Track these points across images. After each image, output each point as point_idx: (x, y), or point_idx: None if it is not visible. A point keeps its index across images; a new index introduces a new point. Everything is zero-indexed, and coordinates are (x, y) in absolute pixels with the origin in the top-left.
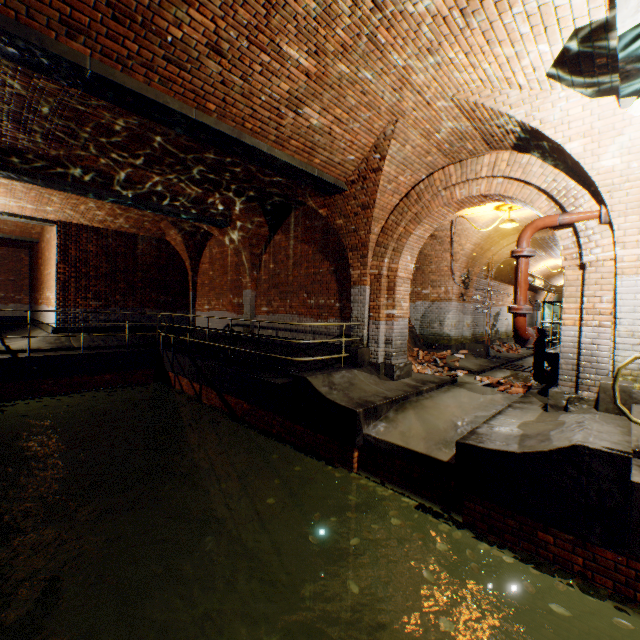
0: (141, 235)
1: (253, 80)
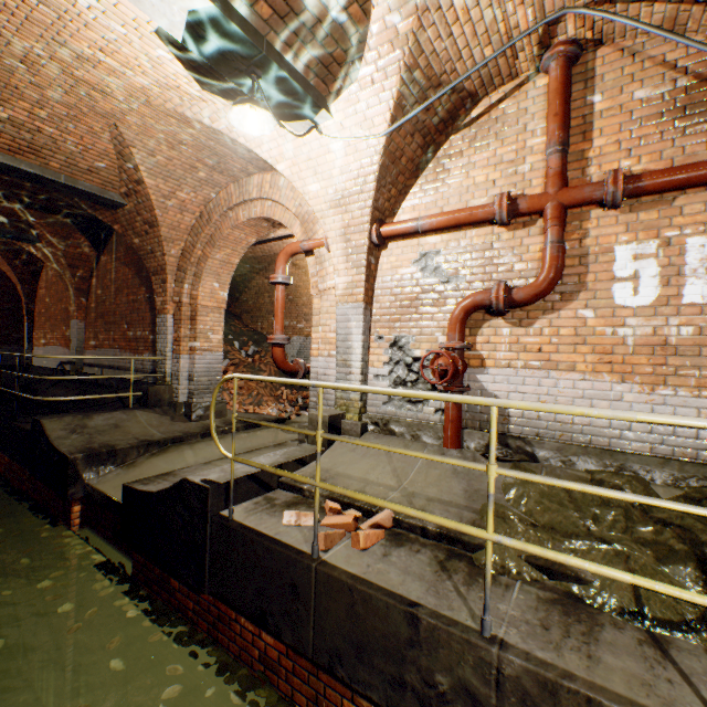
0: None
1: None
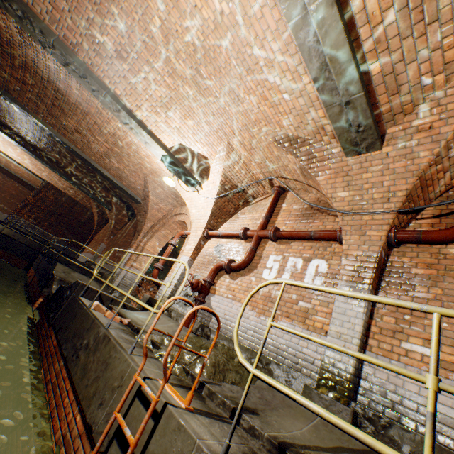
0: (81, 203)
1: (91, 143)
